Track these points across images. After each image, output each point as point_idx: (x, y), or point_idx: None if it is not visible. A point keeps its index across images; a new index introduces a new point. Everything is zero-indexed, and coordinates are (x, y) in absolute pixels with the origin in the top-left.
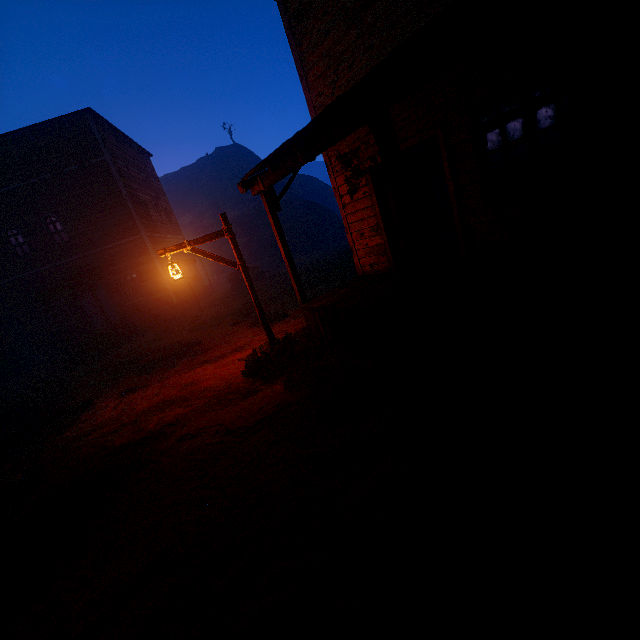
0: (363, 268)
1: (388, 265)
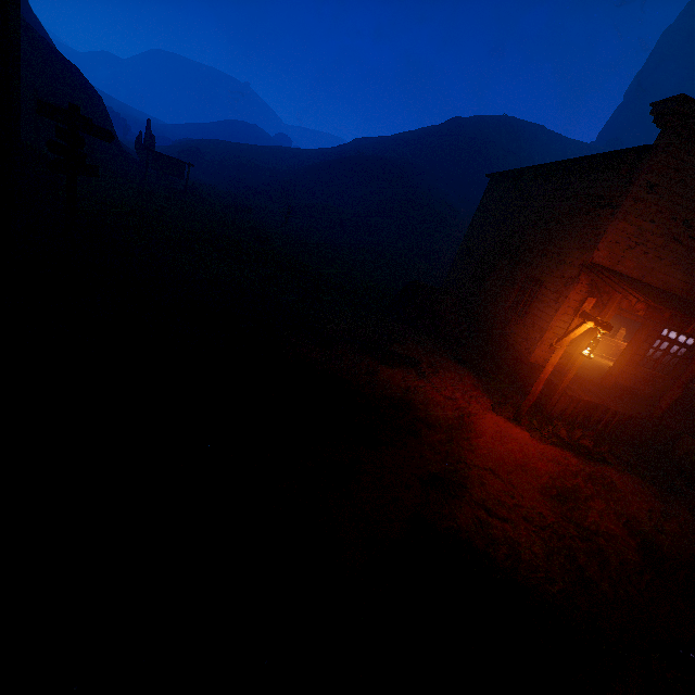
0: (537, 358)
1: (558, 366)
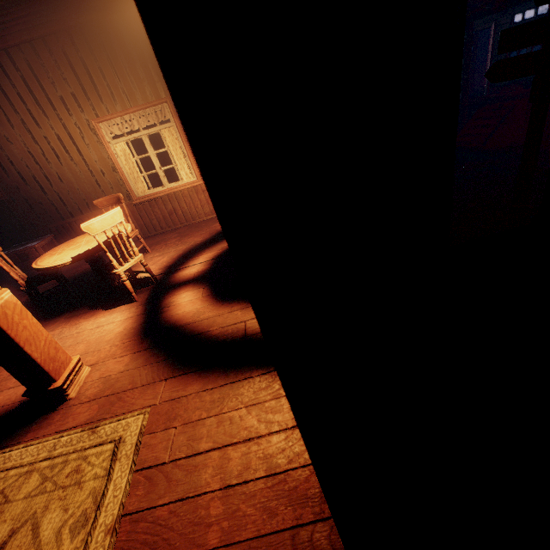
0: None
1: None
